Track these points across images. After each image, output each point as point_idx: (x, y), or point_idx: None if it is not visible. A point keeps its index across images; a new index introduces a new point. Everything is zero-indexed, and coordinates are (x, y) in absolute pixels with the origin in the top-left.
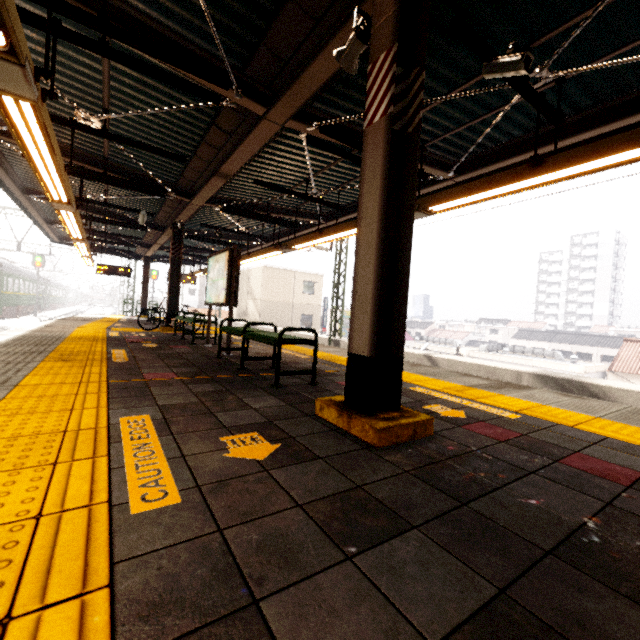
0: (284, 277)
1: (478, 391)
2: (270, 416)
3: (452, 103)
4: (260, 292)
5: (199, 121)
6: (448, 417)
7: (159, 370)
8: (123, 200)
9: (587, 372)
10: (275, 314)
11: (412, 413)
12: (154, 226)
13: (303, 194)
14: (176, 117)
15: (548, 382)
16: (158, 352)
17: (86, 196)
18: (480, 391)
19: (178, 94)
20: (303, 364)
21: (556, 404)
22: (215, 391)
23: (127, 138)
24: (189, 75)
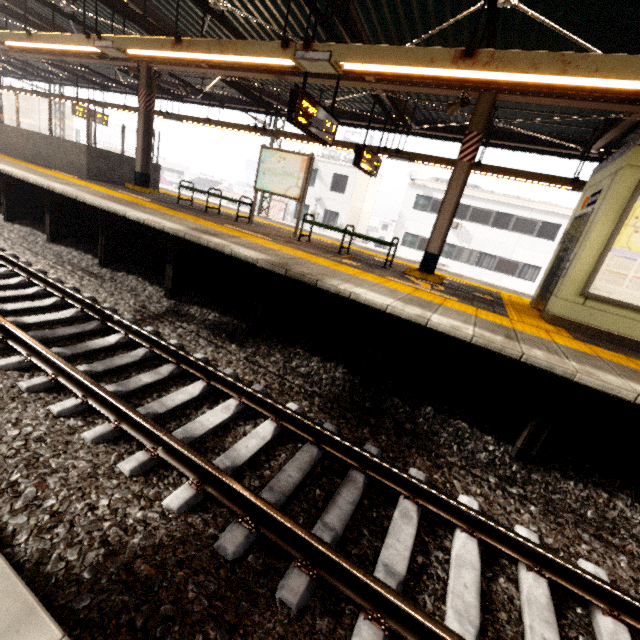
0: (26, 99)
1: None
2: None
3: None
4: None
5: None
6: None
7: None
8: None
9: None
10: None
11: None
12: None
13: None
14: None
15: None
16: None
17: None
18: None
19: None
20: None
21: None
22: None
23: None
24: None
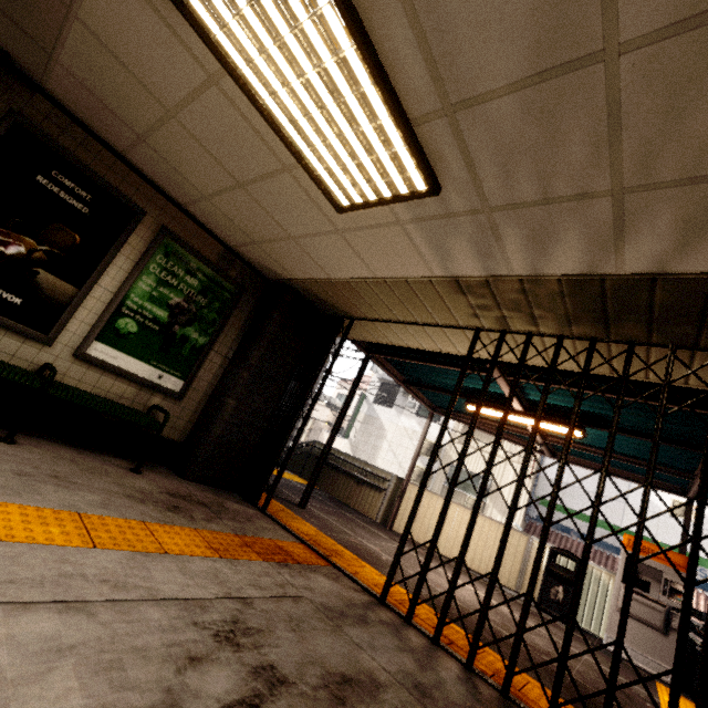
0: None
1: None
2: None
3: None
4: None
5: None
6: None
7: None
8: None
9: None
10: None
11: None
12: None
13: None
14: None
15: None
16: None
17: None
18: None
19: None
20: None
21: None
22: None
23: None
24: None
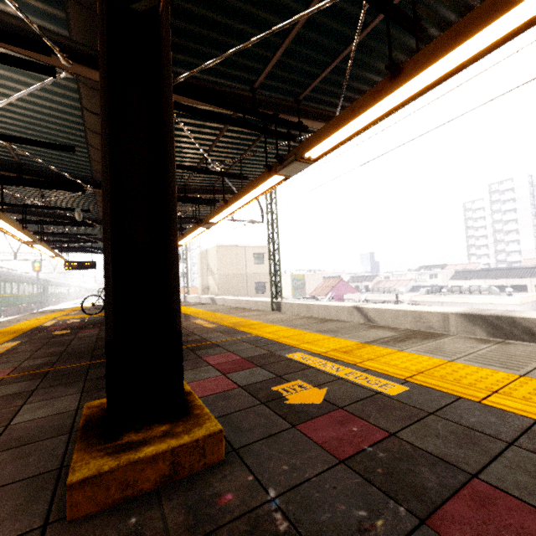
0: (236, 252)
1: (373, 349)
2: (6, 441)
3: (307, 41)
4: (216, 268)
5: (72, 108)
6: (294, 405)
7: (5, 366)
8: (64, 202)
9: (524, 302)
10: (232, 285)
11: (196, 421)
12: (100, 222)
13: (203, 169)
14: (50, 108)
15: (476, 321)
16: (53, 340)
17: (26, 202)
18: (375, 348)
19: (35, 81)
20: (196, 335)
21: (467, 357)
22: (13, 394)
23: (8, 135)
24: (7, 47)
